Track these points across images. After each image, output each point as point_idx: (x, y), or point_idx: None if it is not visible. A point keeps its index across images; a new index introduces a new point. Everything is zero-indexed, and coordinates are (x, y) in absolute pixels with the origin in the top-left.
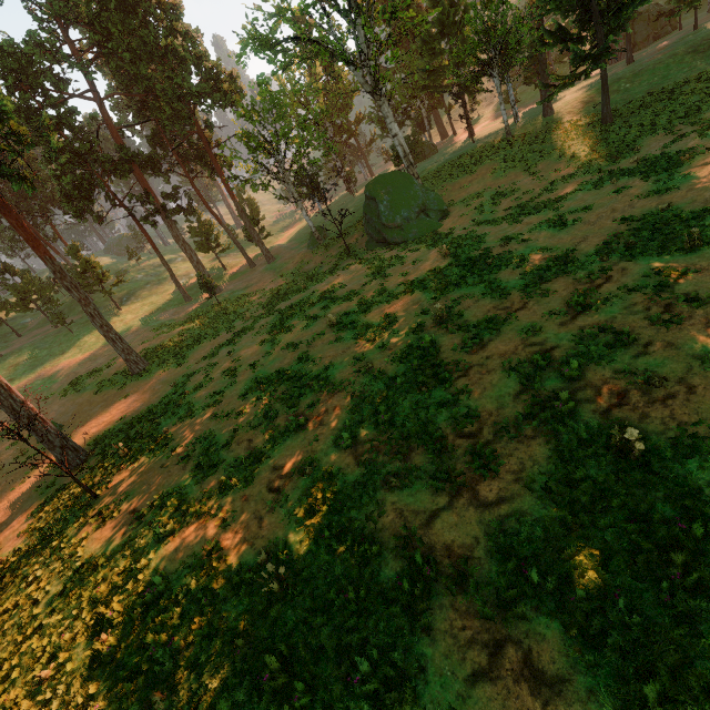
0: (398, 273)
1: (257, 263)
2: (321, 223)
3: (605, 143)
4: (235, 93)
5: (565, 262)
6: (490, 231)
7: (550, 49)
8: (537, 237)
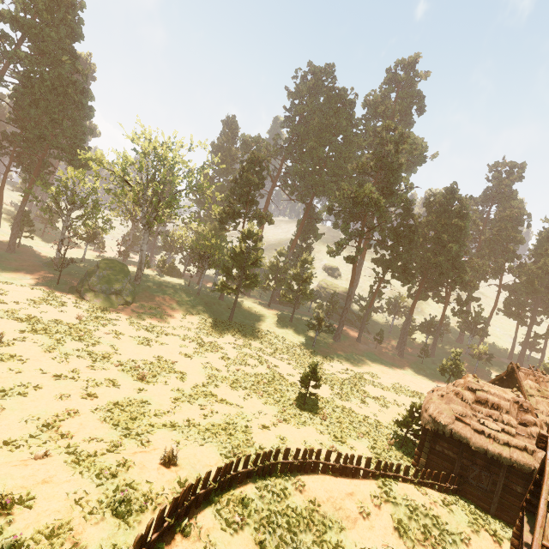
0: (43, 310)
1: (1, 245)
2: (79, 259)
3: (218, 326)
4: (84, 165)
5: (103, 356)
6: (121, 325)
7: (221, 272)
8: (124, 340)
